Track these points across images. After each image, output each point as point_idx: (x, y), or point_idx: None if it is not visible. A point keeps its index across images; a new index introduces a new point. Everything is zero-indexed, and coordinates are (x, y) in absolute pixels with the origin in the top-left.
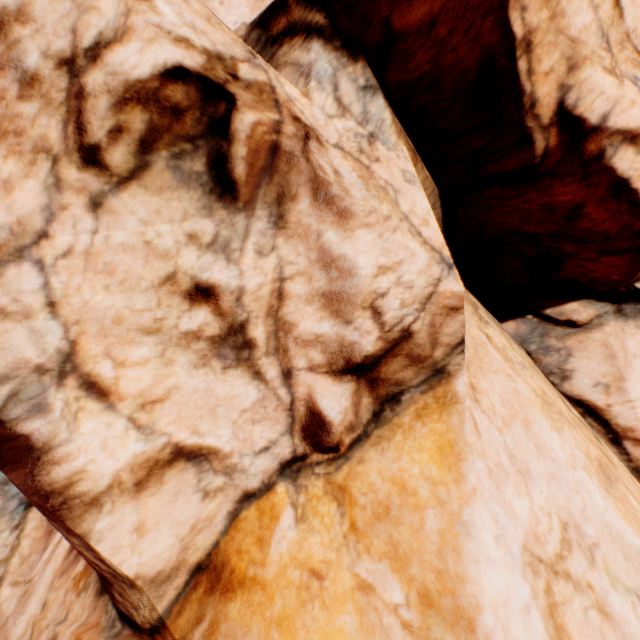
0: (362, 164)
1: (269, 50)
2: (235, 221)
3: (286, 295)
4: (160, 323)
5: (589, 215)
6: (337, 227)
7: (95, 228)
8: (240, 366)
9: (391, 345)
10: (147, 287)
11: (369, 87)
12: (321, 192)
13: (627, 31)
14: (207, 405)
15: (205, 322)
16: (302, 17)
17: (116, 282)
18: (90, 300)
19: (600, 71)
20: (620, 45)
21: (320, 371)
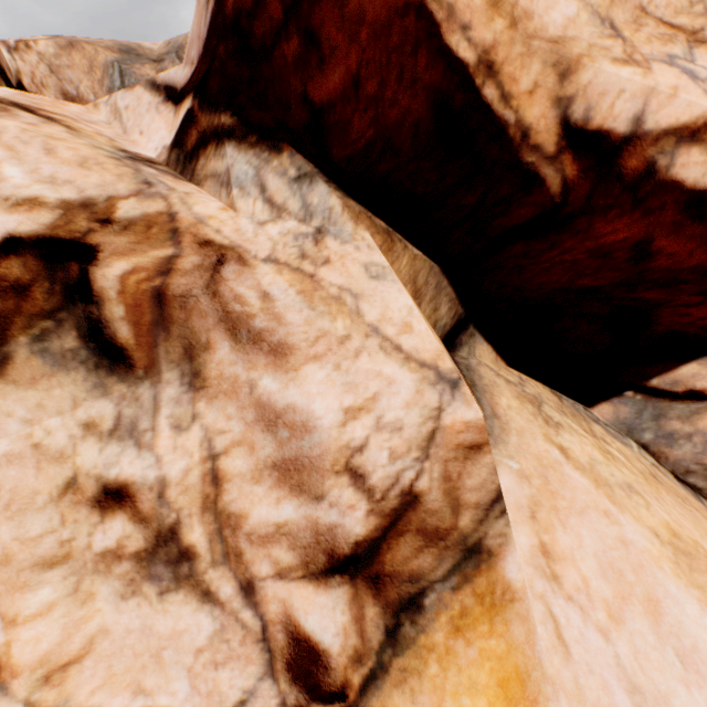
0: (304, 273)
1: (189, 167)
2: (139, 393)
3: (223, 476)
4: (69, 546)
5: (664, 250)
6: (274, 369)
7: None
8: (181, 587)
9: (391, 519)
10: (45, 502)
11: (303, 176)
12: (241, 330)
13: (640, 4)
14: (148, 649)
15: (124, 534)
16: (209, 123)
17: (1, 507)
18: None
19: (608, 65)
20: (634, 24)
21: (294, 576)
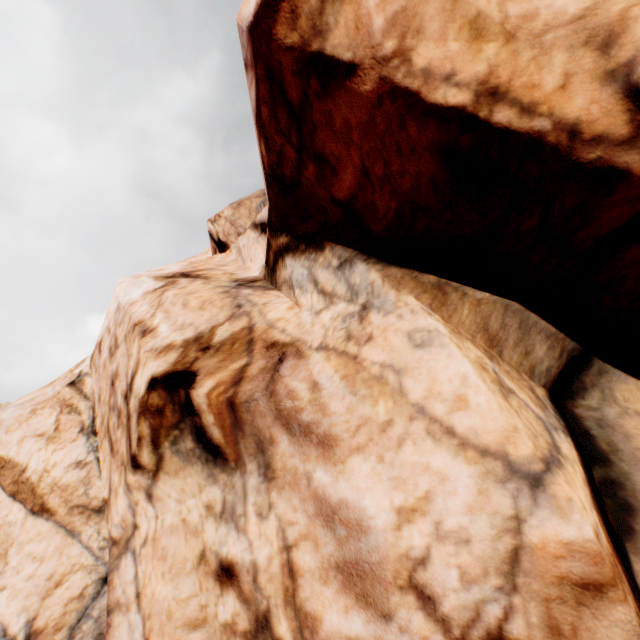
0: (348, 355)
1: (273, 278)
2: (234, 481)
3: (297, 570)
4: (205, 610)
5: None
6: (324, 461)
7: (156, 513)
8: None
9: None
10: (191, 567)
11: (343, 262)
12: (293, 424)
13: None
14: None
15: (235, 610)
16: (276, 245)
17: (168, 568)
18: (155, 589)
19: None
20: None
21: None
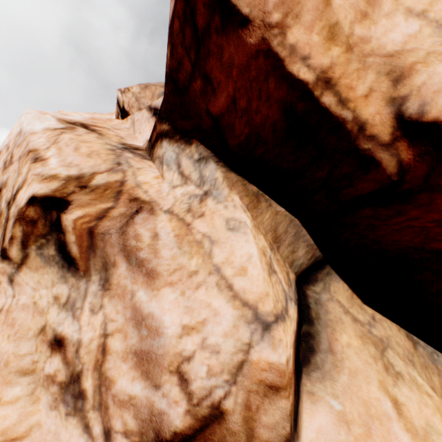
0: (184, 222)
1: (152, 152)
2: (80, 285)
3: (108, 350)
4: (36, 364)
5: None
6: (146, 286)
7: (14, 294)
8: (76, 415)
9: (201, 423)
10: (32, 335)
11: (202, 158)
12: (132, 257)
13: None
14: None
15: (58, 368)
16: (159, 129)
17: (14, 332)
18: (0, 345)
19: None
20: None
21: (133, 439)
